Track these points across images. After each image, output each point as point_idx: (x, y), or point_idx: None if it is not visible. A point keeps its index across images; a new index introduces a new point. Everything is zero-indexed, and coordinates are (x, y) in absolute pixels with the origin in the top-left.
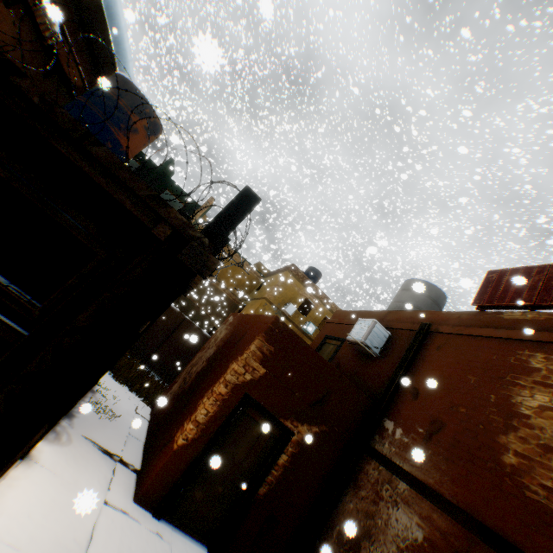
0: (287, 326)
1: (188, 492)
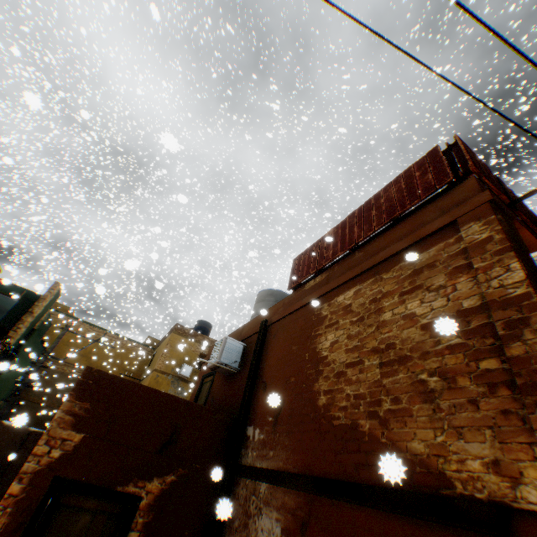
0: (105, 372)
1: None
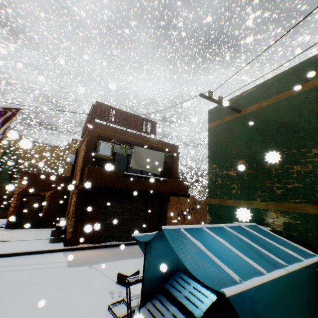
0: (27, 172)
1: (21, 221)
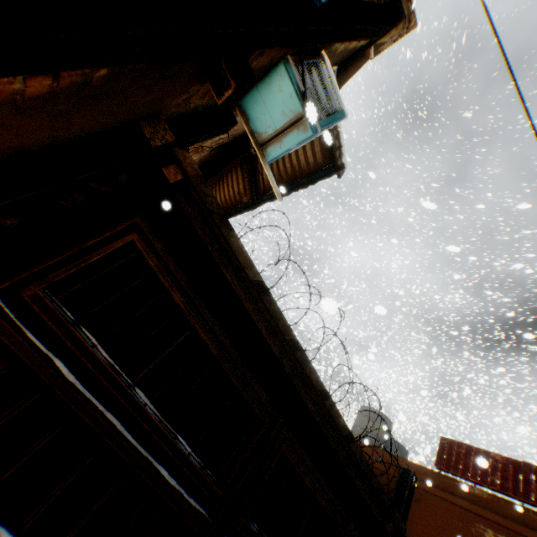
0: None
1: None
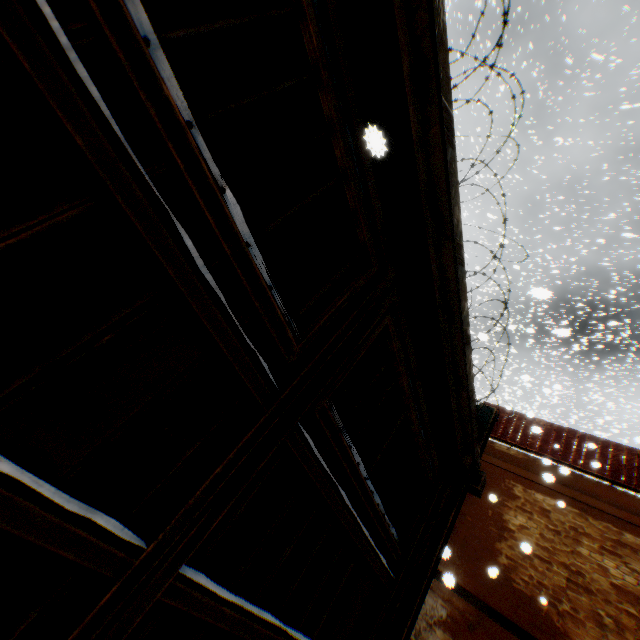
0: None
1: None
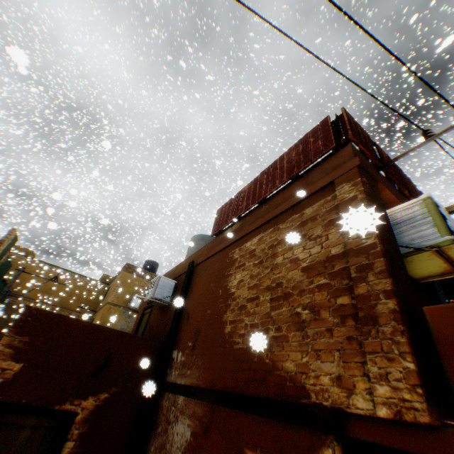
0: (43, 310)
1: None
